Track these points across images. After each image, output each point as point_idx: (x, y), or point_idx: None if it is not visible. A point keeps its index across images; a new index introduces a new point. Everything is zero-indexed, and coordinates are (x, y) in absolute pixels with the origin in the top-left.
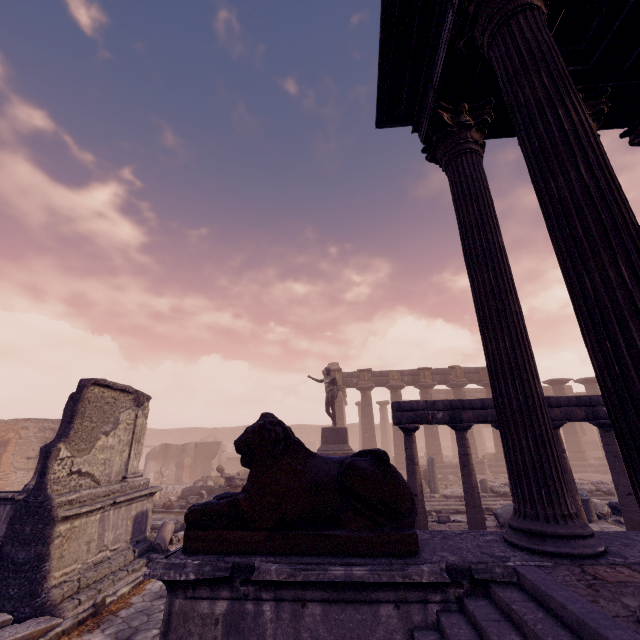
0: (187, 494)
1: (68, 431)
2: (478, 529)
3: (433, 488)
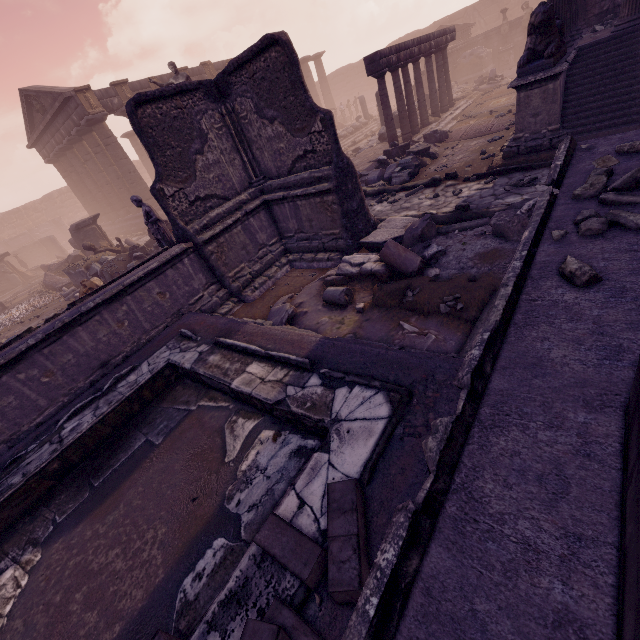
0: (115, 270)
1: (312, 101)
2: (409, 129)
3: None
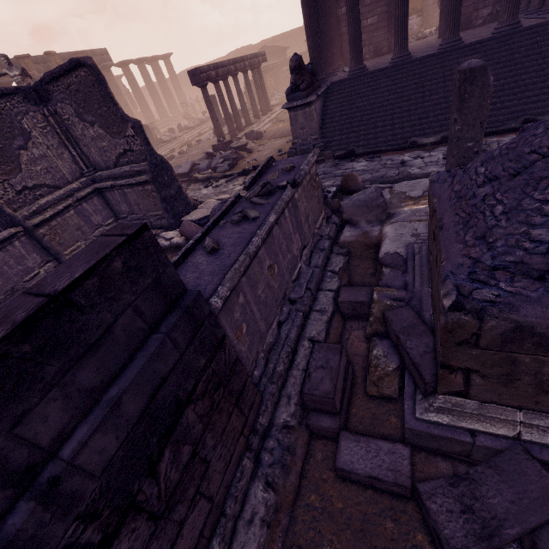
0: None
1: (123, 112)
2: (234, 128)
3: None
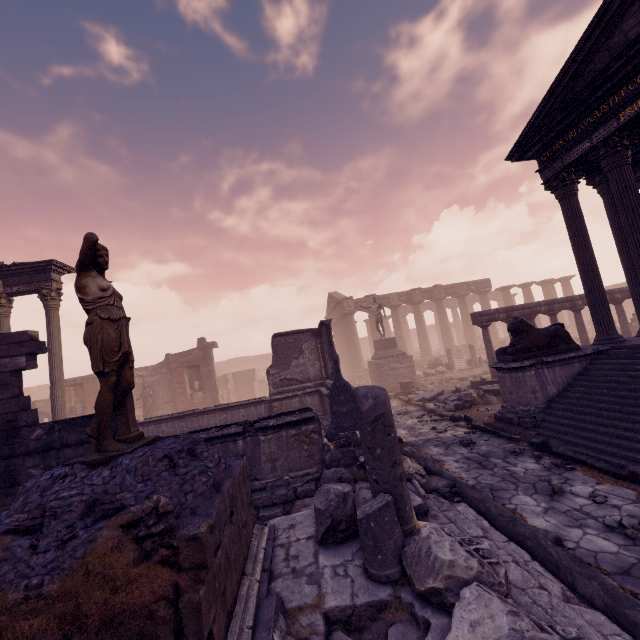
0: None
1: (333, 350)
2: None
3: (452, 367)
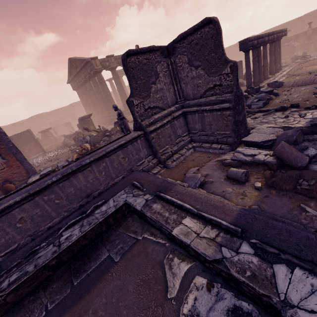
0: (96, 140)
1: (225, 56)
2: (258, 80)
3: None
